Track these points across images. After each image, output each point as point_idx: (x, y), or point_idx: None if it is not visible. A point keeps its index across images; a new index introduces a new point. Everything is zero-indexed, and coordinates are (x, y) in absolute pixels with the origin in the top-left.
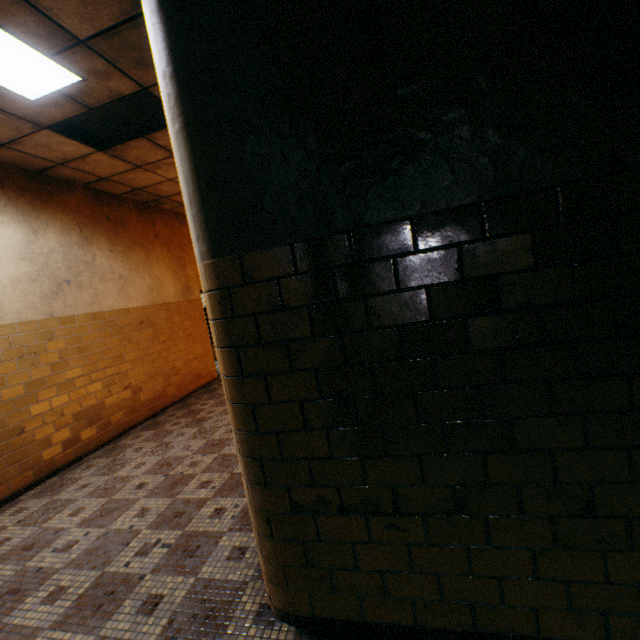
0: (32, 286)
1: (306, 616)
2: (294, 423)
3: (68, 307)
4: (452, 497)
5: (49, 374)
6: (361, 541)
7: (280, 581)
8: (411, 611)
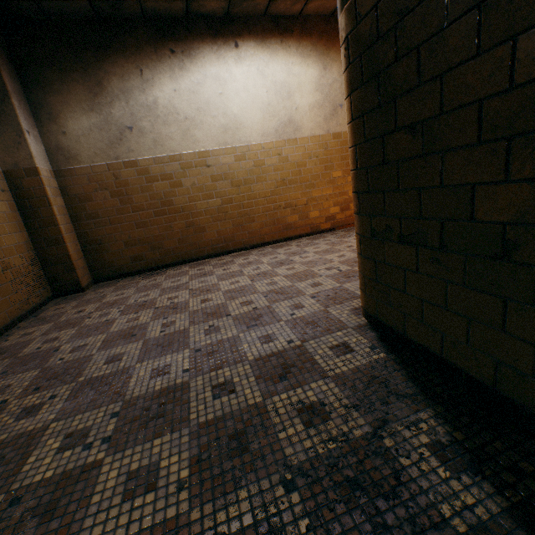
0: (319, 111)
1: (373, 317)
2: (377, 159)
3: (338, 126)
4: (500, 239)
5: (322, 172)
6: (410, 270)
7: (363, 288)
8: (439, 343)
